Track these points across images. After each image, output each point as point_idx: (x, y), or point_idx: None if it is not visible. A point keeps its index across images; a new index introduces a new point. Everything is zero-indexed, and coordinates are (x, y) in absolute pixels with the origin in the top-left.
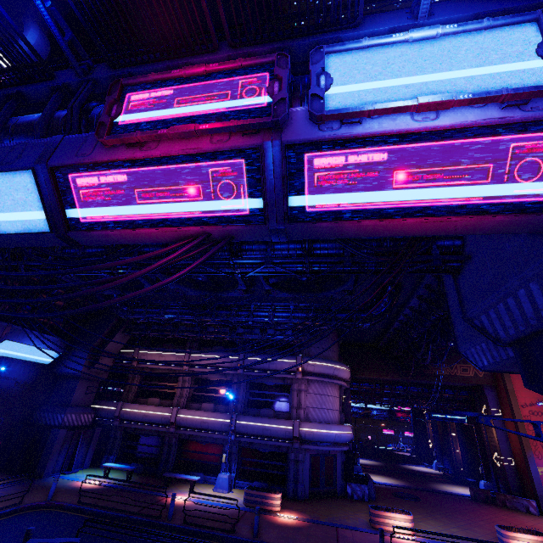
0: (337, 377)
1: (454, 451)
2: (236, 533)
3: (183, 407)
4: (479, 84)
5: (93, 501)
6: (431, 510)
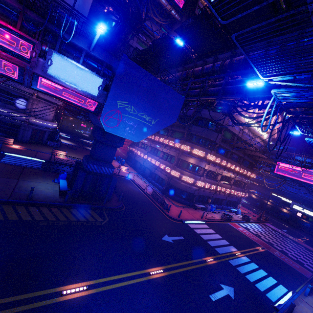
0: (56, 104)
1: None
2: None
3: None
4: (85, 88)
5: None
6: (78, 152)
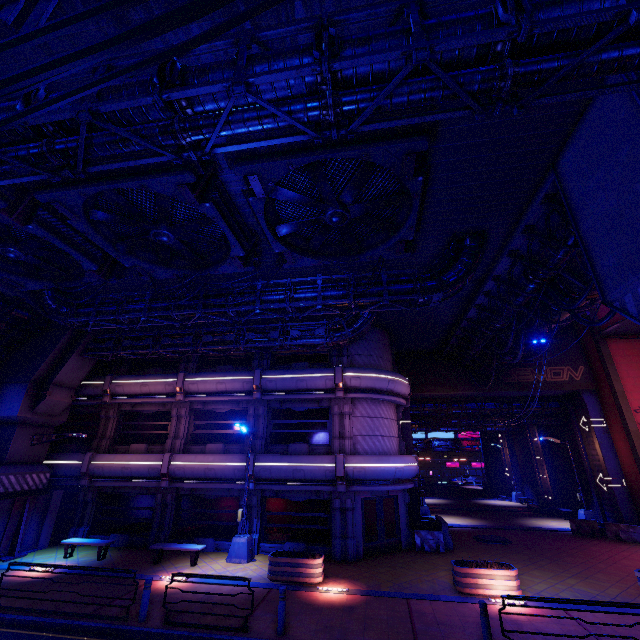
0: (392, 393)
1: (539, 478)
2: (249, 631)
3: (180, 452)
4: None
5: (25, 602)
6: (530, 555)
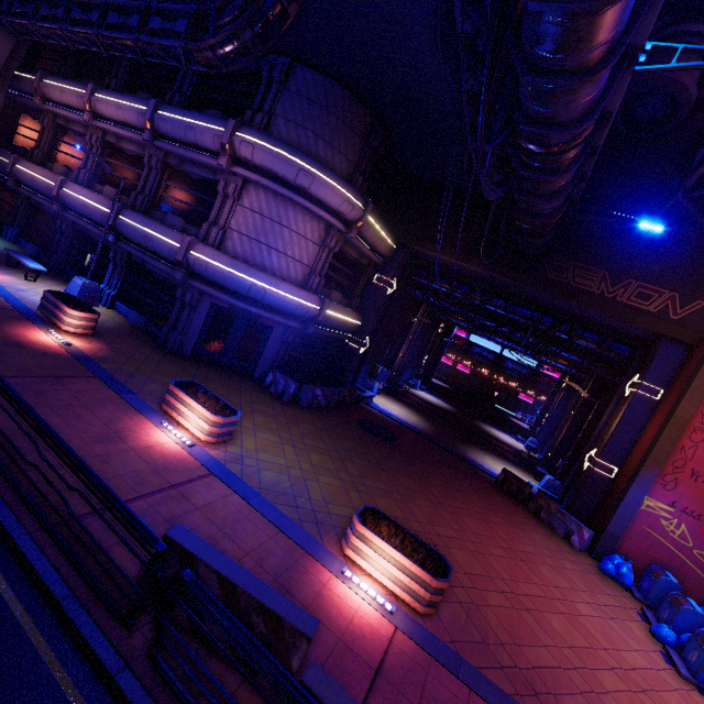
0: (310, 197)
1: (558, 434)
2: None
3: (83, 185)
4: None
5: None
6: (371, 453)
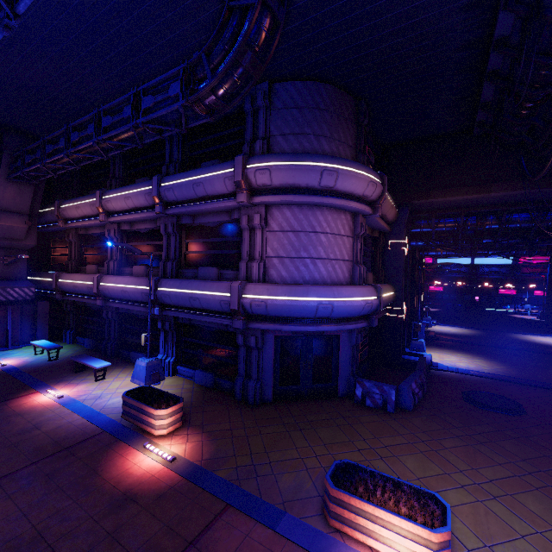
0: (335, 193)
1: None
2: None
3: (114, 273)
4: None
5: None
6: (544, 449)
